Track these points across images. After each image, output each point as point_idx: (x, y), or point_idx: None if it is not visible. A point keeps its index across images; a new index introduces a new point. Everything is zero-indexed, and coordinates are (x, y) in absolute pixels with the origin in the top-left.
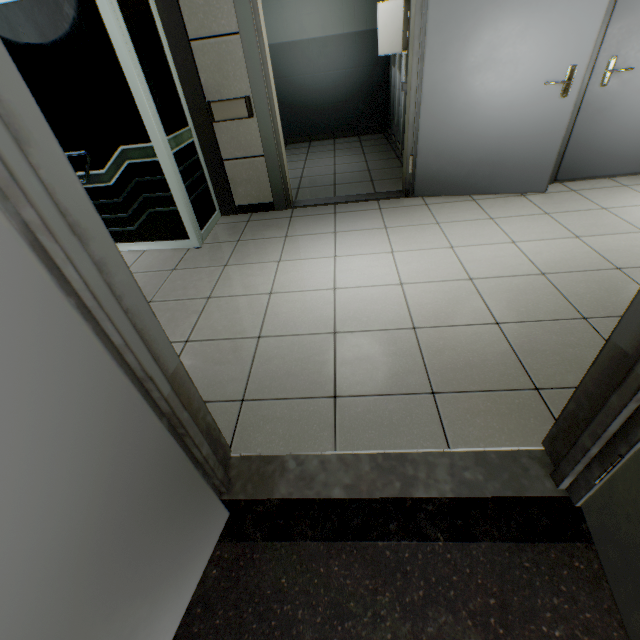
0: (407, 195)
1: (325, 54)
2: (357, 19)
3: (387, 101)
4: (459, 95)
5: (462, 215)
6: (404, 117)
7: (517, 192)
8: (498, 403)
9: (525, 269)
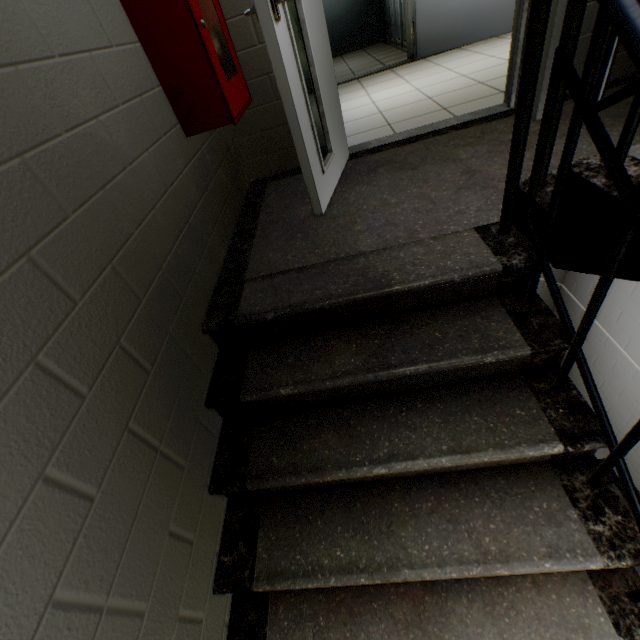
0: (412, 60)
1: None
2: None
3: (382, 10)
4: None
5: (455, 58)
6: (401, 11)
7: (496, 36)
8: (481, 101)
9: (500, 63)
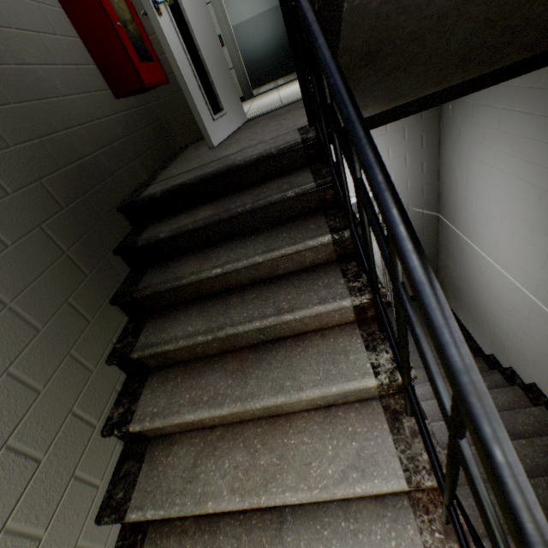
0: None
1: (257, 27)
2: None
3: None
4: None
5: None
6: None
7: None
8: None
9: None
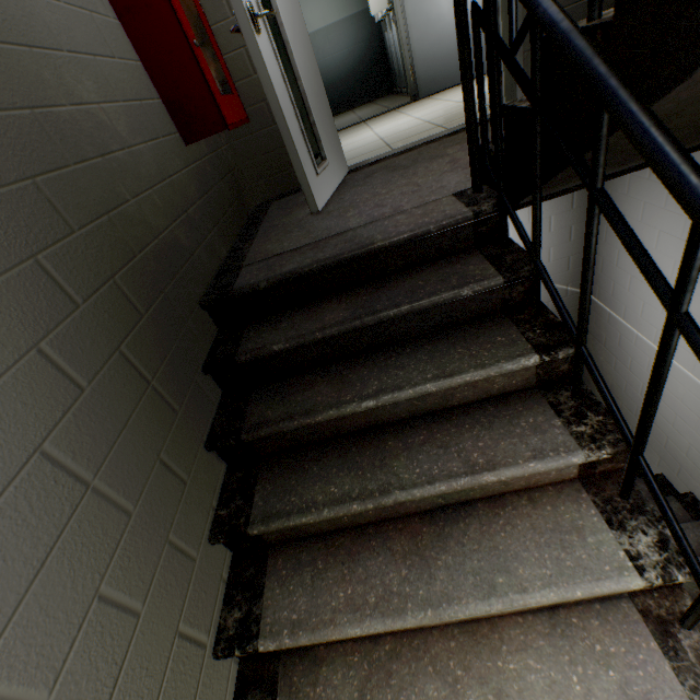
0: (415, 100)
1: (329, 40)
2: (349, 5)
3: (388, 66)
4: (431, 10)
5: (454, 92)
6: (402, 61)
7: None
8: None
9: None
